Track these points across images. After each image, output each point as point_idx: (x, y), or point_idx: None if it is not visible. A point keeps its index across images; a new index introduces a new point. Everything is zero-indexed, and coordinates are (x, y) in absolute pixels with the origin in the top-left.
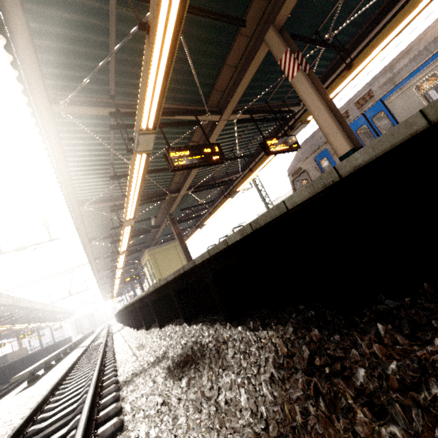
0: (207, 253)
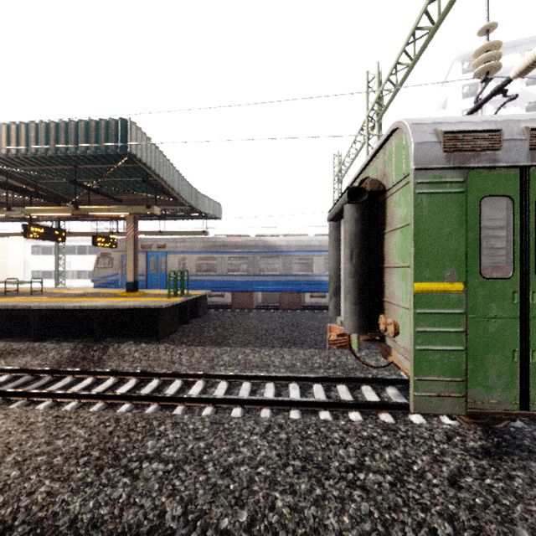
0: (46, 307)
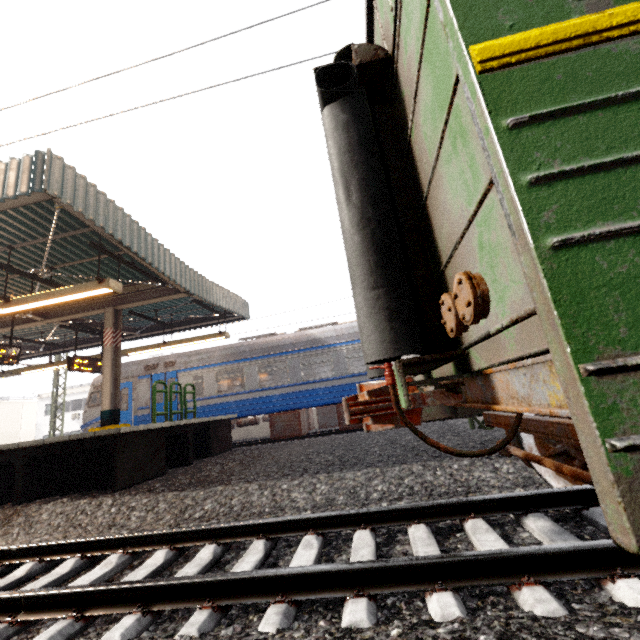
0: None
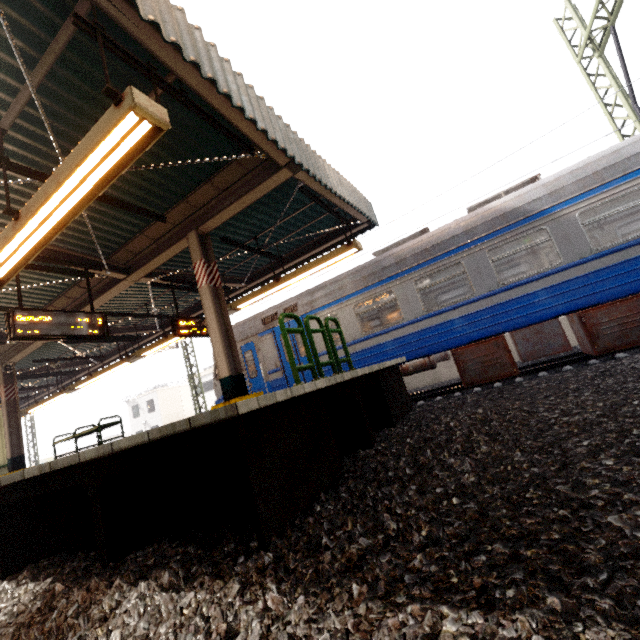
0: None
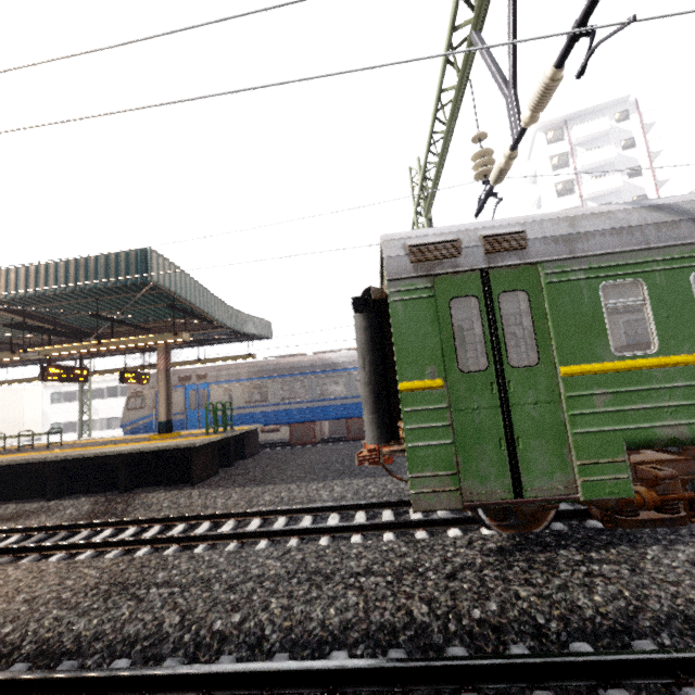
0: (64, 457)
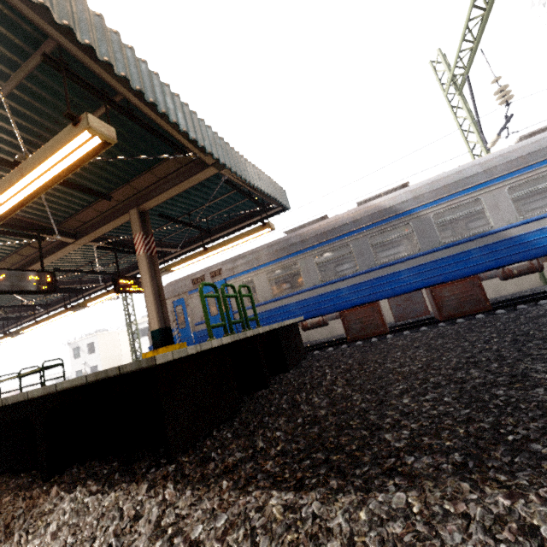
0: None
